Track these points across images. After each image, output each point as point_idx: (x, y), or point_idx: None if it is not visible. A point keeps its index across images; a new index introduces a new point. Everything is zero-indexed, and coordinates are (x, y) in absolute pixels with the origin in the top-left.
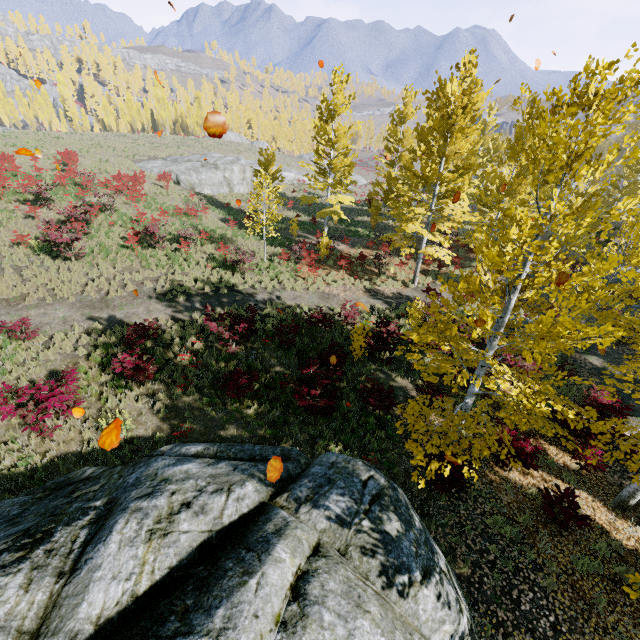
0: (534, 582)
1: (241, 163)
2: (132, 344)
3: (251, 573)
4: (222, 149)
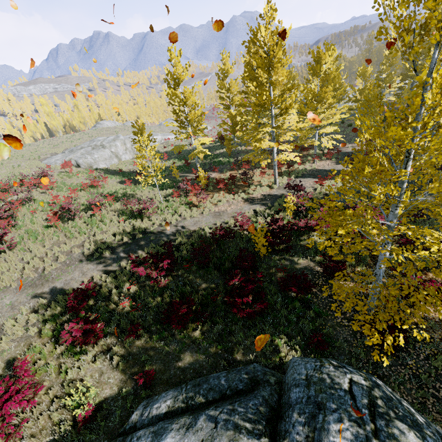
0: None
1: (121, 139)
2: (76, 310)
3: None
4: (104, 134)
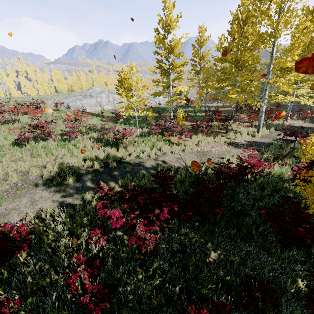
0: None
1: (106, 92)
2: None
3: None
4: None
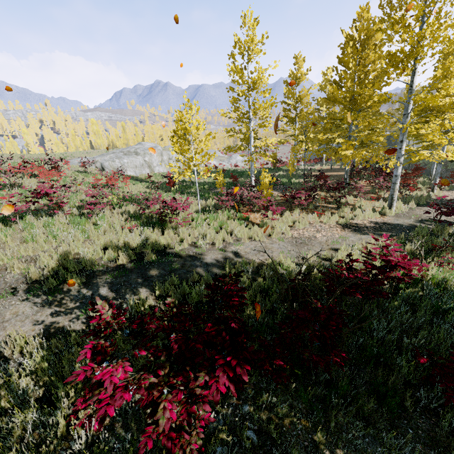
0: None
1: (158, 148)
2: None
3: None
4: None
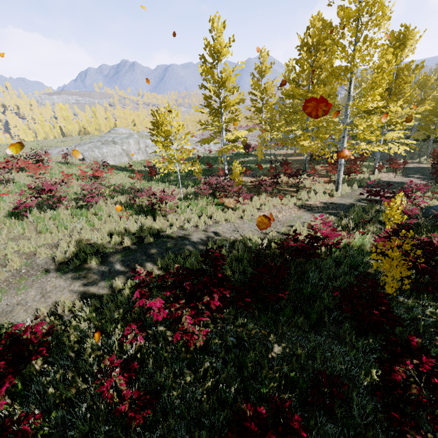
0: None
1: (135, 137)
2: None
3: None
4: None
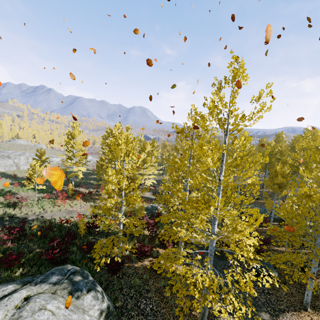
0: (146, 297)
1: (26, 155)
2: None
3: (6, 297)
4: (14, 148)
